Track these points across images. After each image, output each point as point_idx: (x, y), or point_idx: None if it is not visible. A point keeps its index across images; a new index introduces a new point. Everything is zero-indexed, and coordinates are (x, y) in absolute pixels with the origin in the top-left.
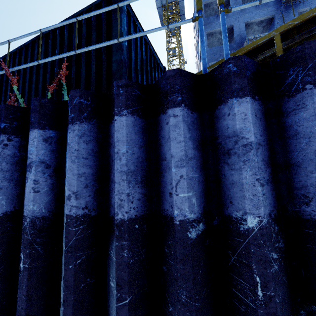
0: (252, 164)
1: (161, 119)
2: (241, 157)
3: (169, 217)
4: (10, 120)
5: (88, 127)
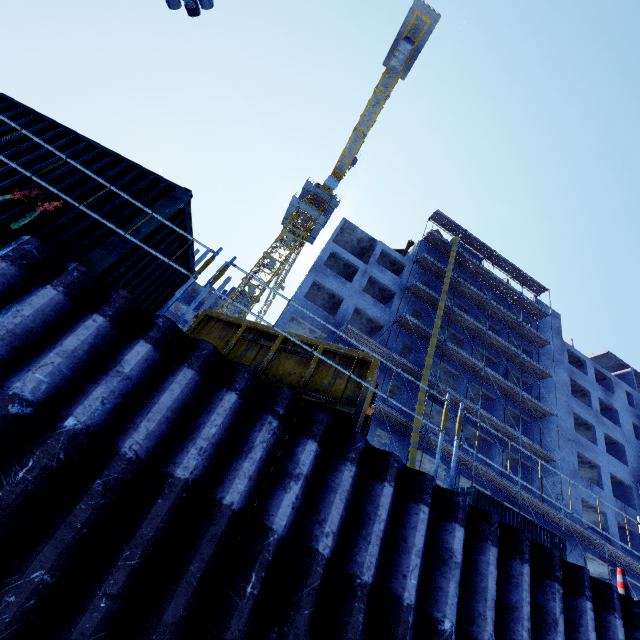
0: (111, 385)
1: (86, 316)
2: (108, 377)
3: (8, 387)
4: None
5: (15, 273)
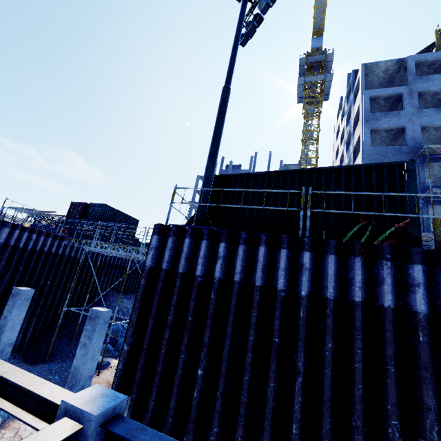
0: None
1: None
2: None
3: None
4: (391, 253)
5: None
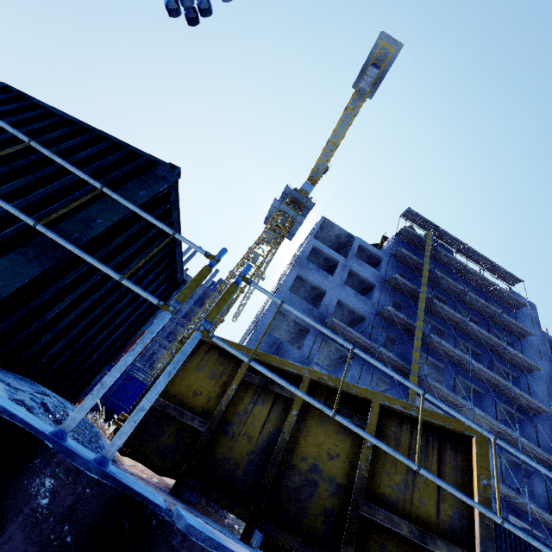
0: None
1: None
2: None
3: None
4: None
5: None
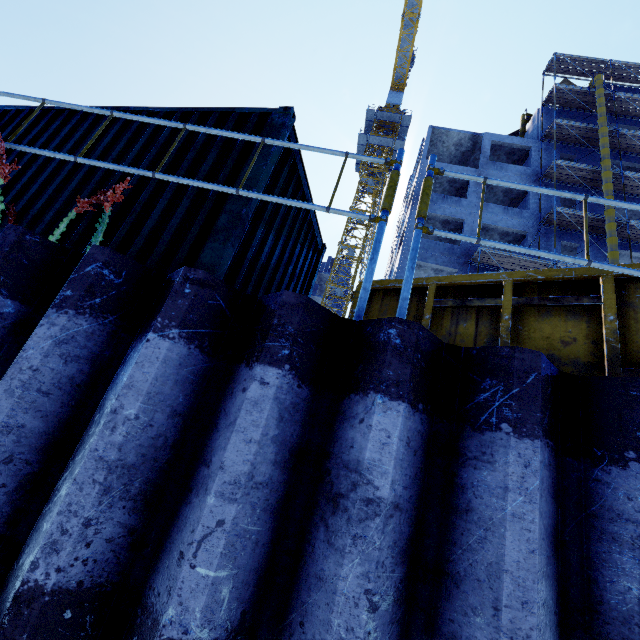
0: (368, 549)
1: (240, 373)
2: (352, 525)
3: (154, 617)
4: None
5: (90, 328)
